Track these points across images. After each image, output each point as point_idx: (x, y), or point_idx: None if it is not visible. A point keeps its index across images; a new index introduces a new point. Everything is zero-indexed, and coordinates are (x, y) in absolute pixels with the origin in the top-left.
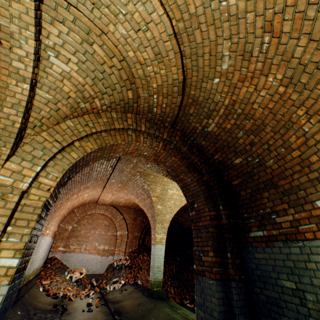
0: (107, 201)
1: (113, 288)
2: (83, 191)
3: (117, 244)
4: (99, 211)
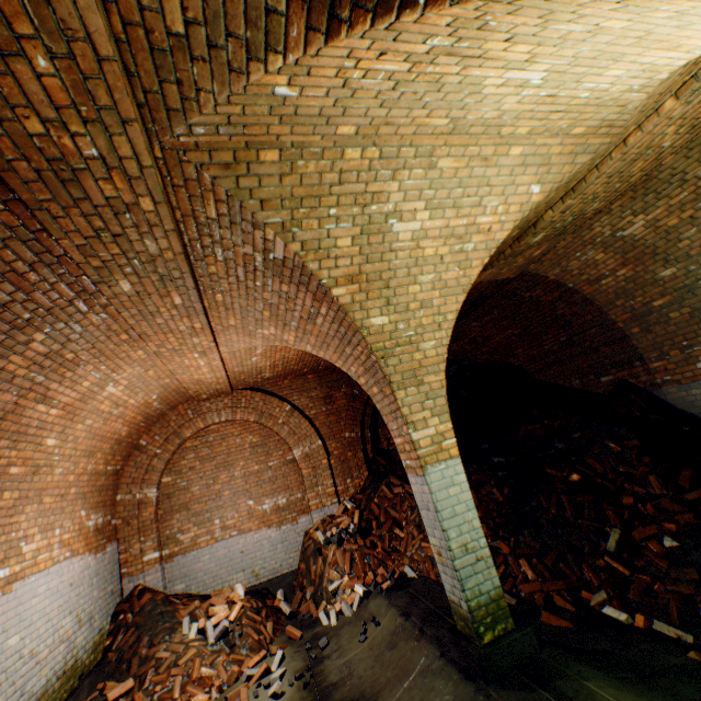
0: (216, 383)
1: (337, 613)
2: (72, 383)
3: (307, 481)
4: (215, 417)
